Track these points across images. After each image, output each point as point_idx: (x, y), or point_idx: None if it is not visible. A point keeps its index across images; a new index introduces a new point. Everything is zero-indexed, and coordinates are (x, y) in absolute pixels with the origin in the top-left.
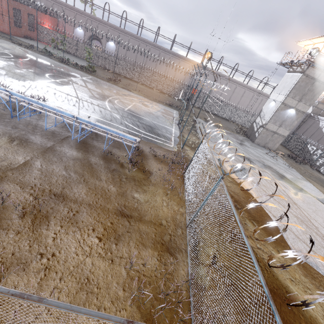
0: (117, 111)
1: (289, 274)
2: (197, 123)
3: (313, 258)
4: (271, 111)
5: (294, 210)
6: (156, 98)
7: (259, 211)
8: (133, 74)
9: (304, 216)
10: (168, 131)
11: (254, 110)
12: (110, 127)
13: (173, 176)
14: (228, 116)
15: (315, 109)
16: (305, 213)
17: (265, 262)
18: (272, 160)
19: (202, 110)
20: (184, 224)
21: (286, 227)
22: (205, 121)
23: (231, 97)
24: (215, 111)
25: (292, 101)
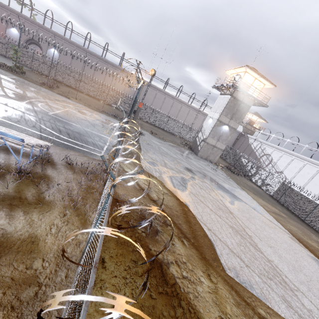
0: (35, 113)
1: (219, 309)
2: (141, 135)
3: (247, 276)
4: (210, 127)
5: (230, 220)
6: (100, 109)
7: (193, 225)
8: (78, 83)
9: (238, 225)
10: (103, 139)
11: (199, 127)
12: (5, 127)
13: (87, 189)
14: (175, 131)
15: (244, 128)
16: (239, 222)
17: (190, 299)
18: (213, 171)
19: (151, 125)
20: (76, 259)
21: (147, 277)
22: (151, 134)
23: (178, 115)
24: (163, 126)
25: (226, 119)
